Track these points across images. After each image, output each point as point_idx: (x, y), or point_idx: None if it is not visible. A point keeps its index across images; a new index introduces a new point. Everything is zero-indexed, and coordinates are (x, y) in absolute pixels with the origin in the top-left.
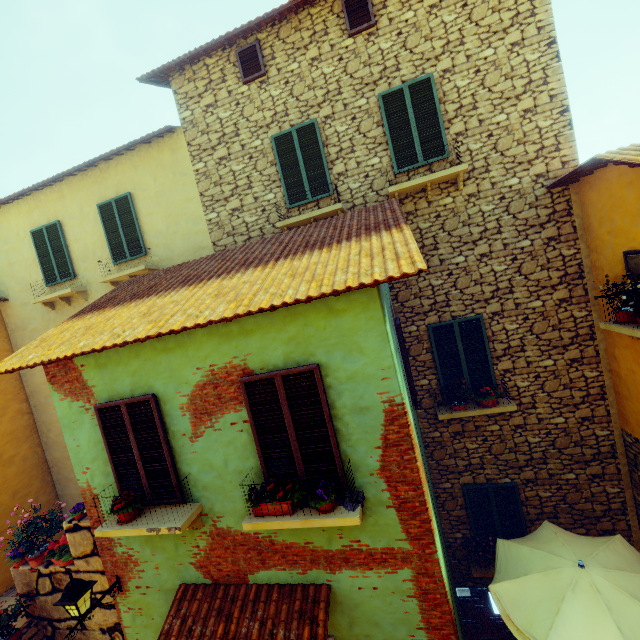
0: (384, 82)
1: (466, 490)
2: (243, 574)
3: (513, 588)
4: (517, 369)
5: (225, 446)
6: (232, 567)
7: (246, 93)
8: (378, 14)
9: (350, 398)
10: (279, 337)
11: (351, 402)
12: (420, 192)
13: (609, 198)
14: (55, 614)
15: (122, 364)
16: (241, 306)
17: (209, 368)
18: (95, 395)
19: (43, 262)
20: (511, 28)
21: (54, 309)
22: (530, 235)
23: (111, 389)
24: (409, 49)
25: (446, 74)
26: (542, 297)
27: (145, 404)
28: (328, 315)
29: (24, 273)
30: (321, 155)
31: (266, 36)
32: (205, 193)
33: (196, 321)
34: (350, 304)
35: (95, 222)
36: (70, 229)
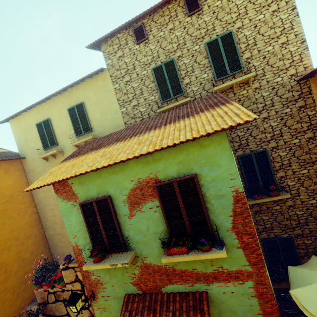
0: (207, 37)
1: (264, 241)
2: (159, 287)
3: (304, 291)
4: (287, 176)
5: (147, 220)
6: (153, 284)
7: (138, 49)
8: (202, 4)
9: (214, 191)
10: (174, 161)
11: (214, 193)
12: (229, 89)
13: None
14: (57, 313)
15: (92, 181)
16: (156, 146)
17: (137, 180)
18: (79, 198)
19: (42, 138)
20: (272, 3)
21: (48, 161)
22: (289, 106)
23: (87, 194)
24: (219, 19)
25: (239, 29)
26: (298, 137)
27: (105, 200)
28: (200, 148)
29: (33, 144)
30: (177, 75)
31: (147, 21)
32: (120, 99)
33: (133, 155)
34: (211, 141)
35: (66, 117)
36: (54, 122)
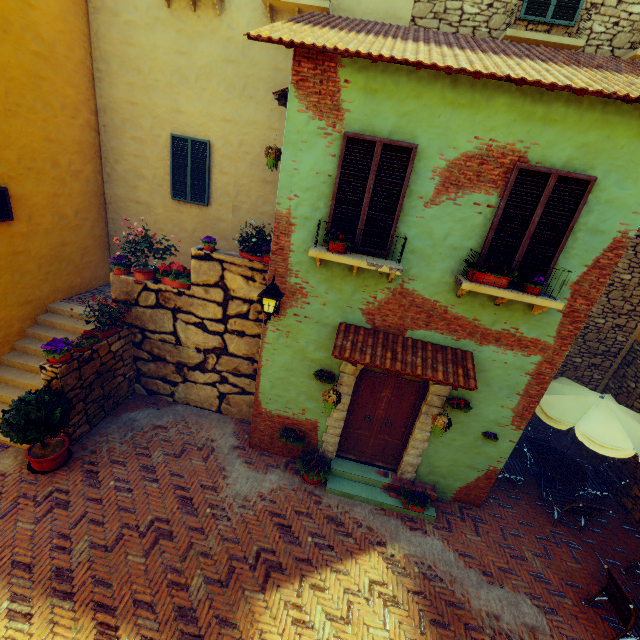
0: None
1: None
2: (404, 328)
3: (551, 399)
4: None
5: (455, 222)
6: (397, 321)
7: None
8: None
9: (595, 219)
10: (576, 139)
11: (593, 222)
12: None
13: None
14: (150, 326)
15: (395, 99)
16: (597, 86)
17: (488, 142)
18: (344, 122)
19: None
20: None
21: (169, 6)
22: None
23: (367, 122)
24: None
25: None
26: None
27: (404, 152)
28: (634, 136)
29: None
30: None
31: None
32: None
33: (547, 81)
34: None
35: None
36: None
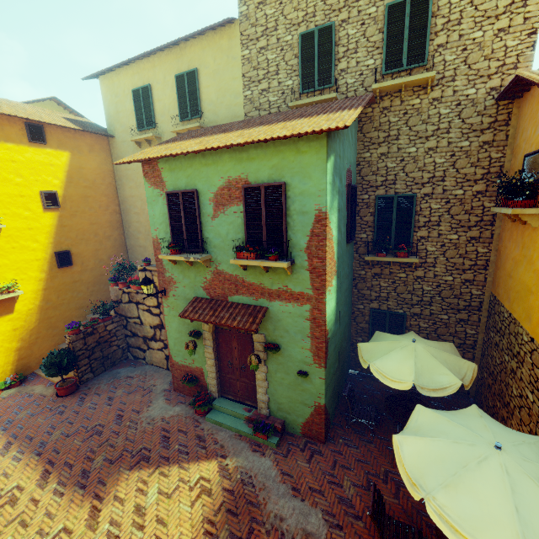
0: None
1: (372, 311)
2: (226, 296)
3: (370, 345)
4: (430, 238)
5: (228, 225)
6: (221, 291)
7: None
8: None
9: (298, 205)
10: (268, 164)
11: (298, 208)
12: (397, 92)
13: (531, 112)
14: (129, 314)
15: (183, 170)
16: (250, 139)
17: (227, 178)
18: (166, 187)
19: (137, 113)
20: None
21: (140, 147)
22: (471, 138)
23: (175, 184)
24: None
25: None
26: (465, 188)
27: (191, 194)
28: (296, 154)
29: (125, 120)
30: (332, 53)
31: None
32: (246, 75)
33: (225, 144)
34: (310, 148)
35: (172, 88)
36: (156, 92)
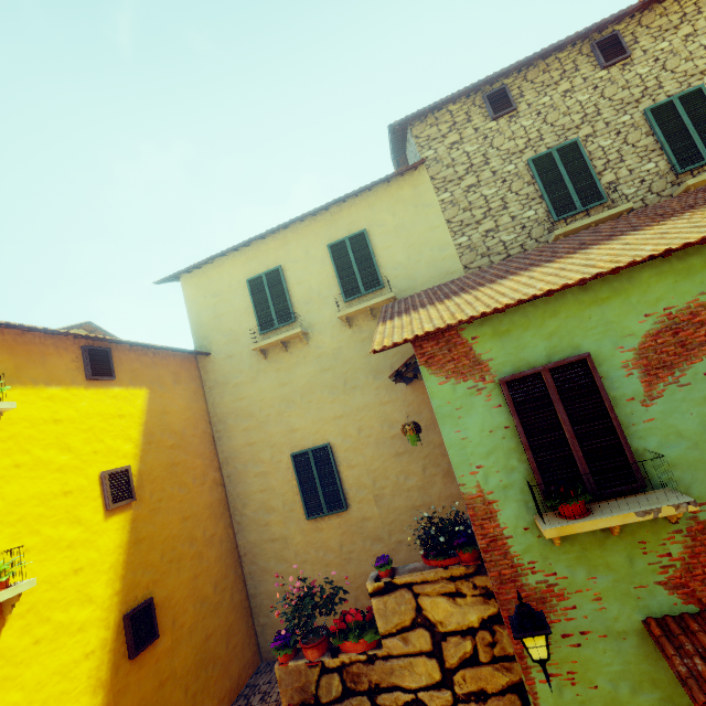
0: (647, 99)
1: None
2: None
3: None
4: None
5: (699, 404)
6: None
7: (494, 128)
8: (630, 49)
9: None
10: None
11: None
12: None
13: None
14: None
15: (532, 327)
16: None
17: (663, 312)
18: (492, 370)
19: (258, 309)
20: None
21: (266, 358)
22: None
23: (516, 359)
24: (669, 70)
25: None
26: None
27: (578, 365)
28: None
29: (232, 324)
30: (588, 168)
31: (512, 81)
32: (452, 220)
33: (692, 238)
34: None
35: (322, 263)
36: (292, 273)
